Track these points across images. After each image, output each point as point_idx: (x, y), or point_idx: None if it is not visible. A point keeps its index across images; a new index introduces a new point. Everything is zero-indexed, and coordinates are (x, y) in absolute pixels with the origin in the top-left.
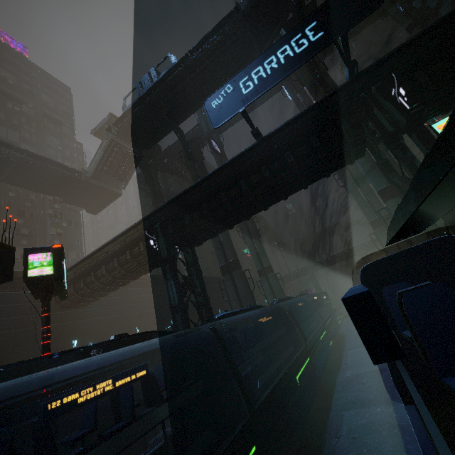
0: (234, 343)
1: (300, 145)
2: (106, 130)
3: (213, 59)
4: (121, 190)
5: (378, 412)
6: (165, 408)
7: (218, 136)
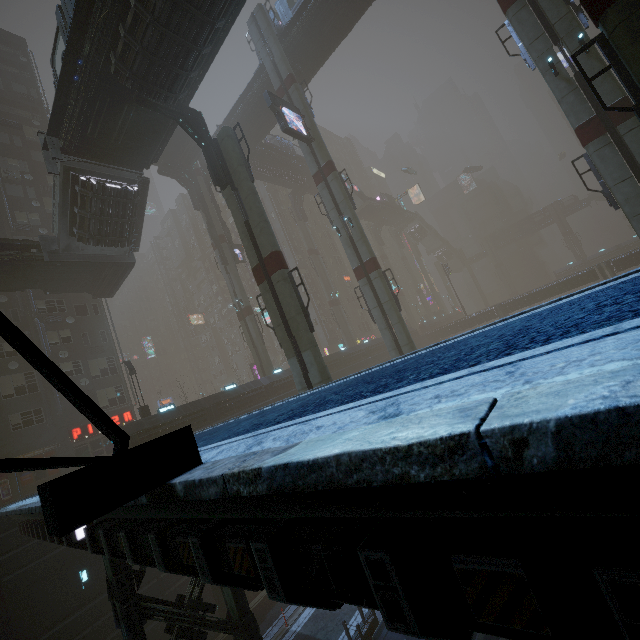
0: None
1: None
2: (44, 150)
3: None
4: (131, 254)
5: None
6: None
7: (300, 90)
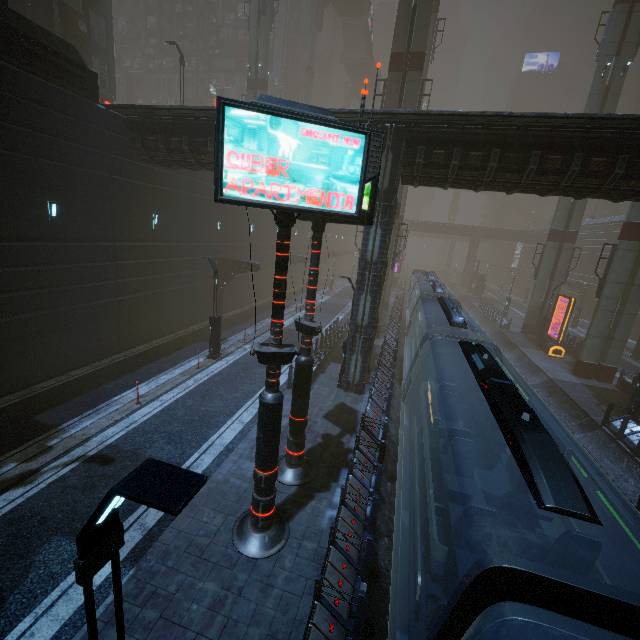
0: None
1: None
2: None
3: None
4: None
5: None
6: None
7: None
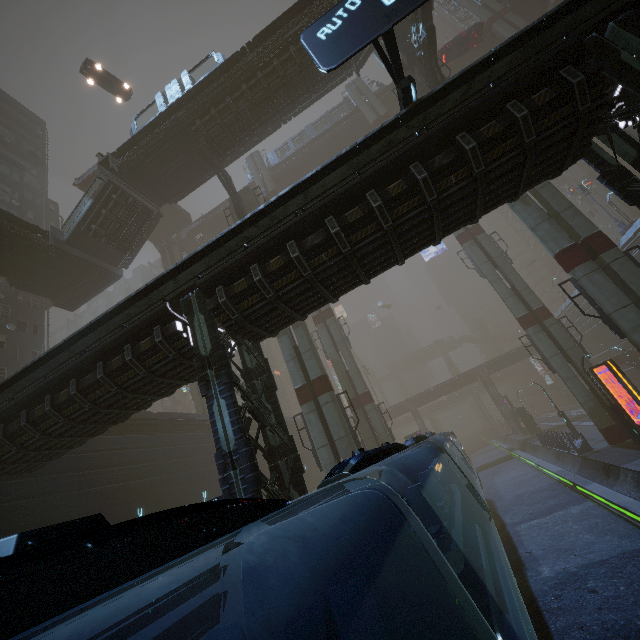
0: None
1: (483, 123)
2: (99, 164)
3: (286, 58)
4: (121, 269)
5: None
6: None
7: None
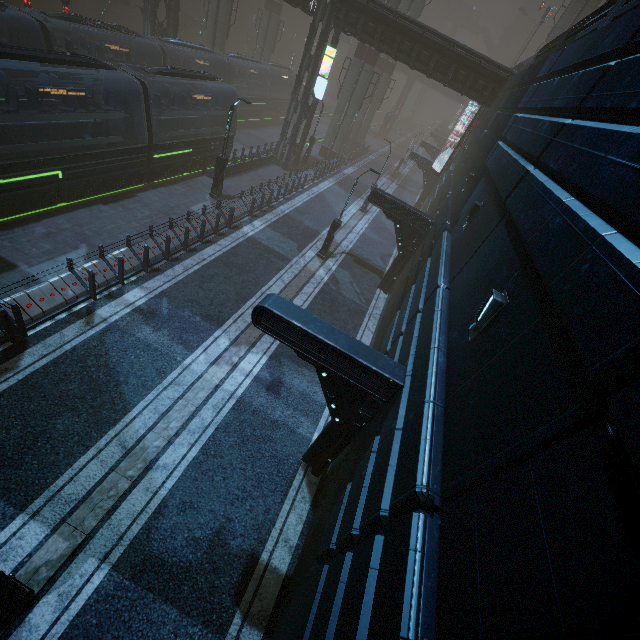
0: (174, 63)
1: None
2: None
3: None
4: None
5: (235, 143)
6: (133, 66)
7: None
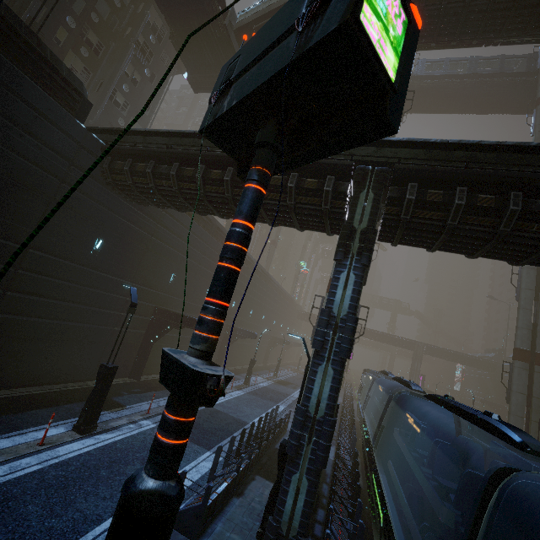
0: None
1: None
2: None
3: None
4: None
5: None
6: None
7: None
